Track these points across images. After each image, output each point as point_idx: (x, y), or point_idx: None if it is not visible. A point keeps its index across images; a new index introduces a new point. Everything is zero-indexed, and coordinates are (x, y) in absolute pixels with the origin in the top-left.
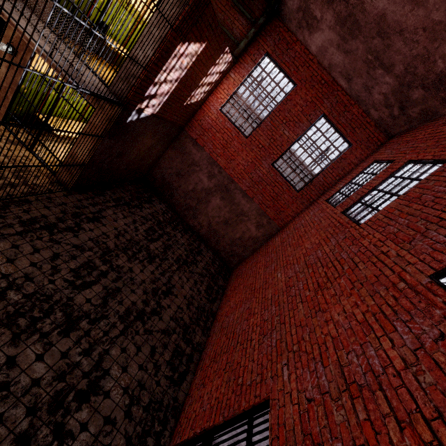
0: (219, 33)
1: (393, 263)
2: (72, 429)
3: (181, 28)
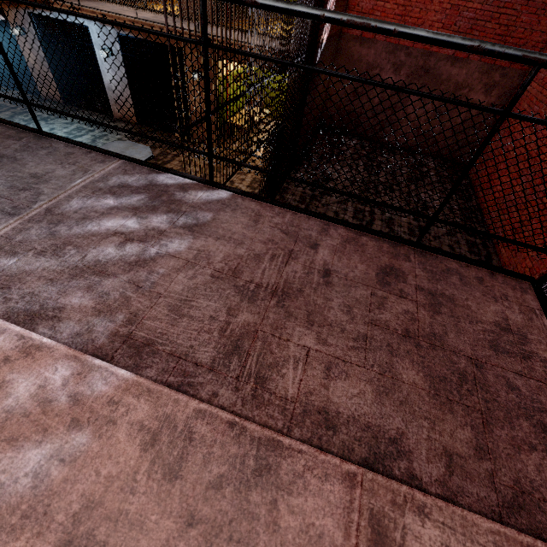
0: None
1: None
2: None
3: None
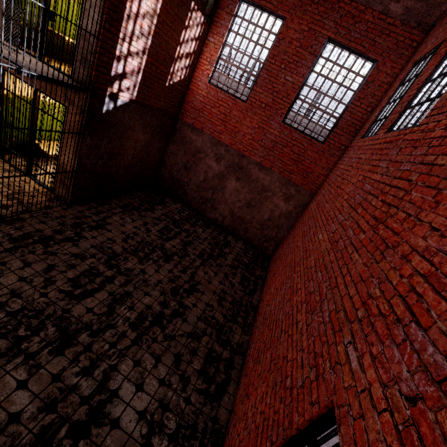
0: None
1: None
2: None
3: None
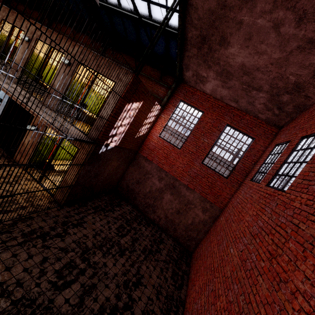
0: (149, 95)
1: None
2: None
3: (126, 96)
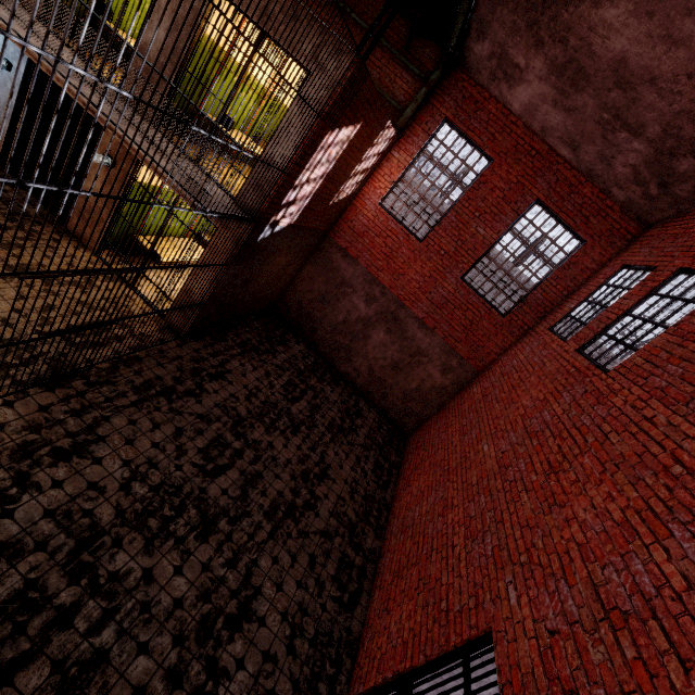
0: (378, 107)
1: (662, 435)
2: (226, 666)
3: (331, 114)
